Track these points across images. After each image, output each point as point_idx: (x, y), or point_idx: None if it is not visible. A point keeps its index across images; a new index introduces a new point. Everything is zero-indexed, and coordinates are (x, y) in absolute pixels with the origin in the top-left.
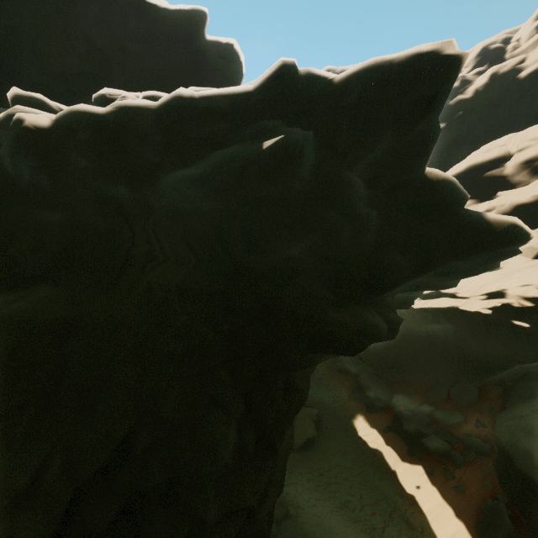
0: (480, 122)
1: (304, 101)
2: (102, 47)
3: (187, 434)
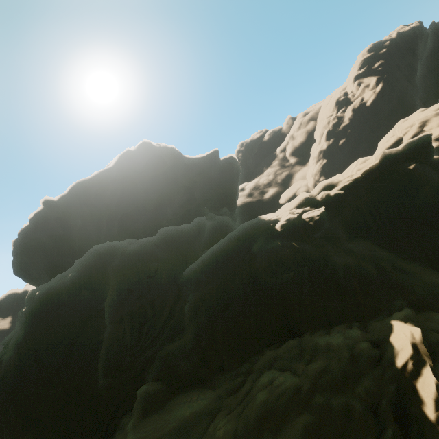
0: (362, 130)
1: (392, 157)
2: (187, 185)
3: (437, 246)
